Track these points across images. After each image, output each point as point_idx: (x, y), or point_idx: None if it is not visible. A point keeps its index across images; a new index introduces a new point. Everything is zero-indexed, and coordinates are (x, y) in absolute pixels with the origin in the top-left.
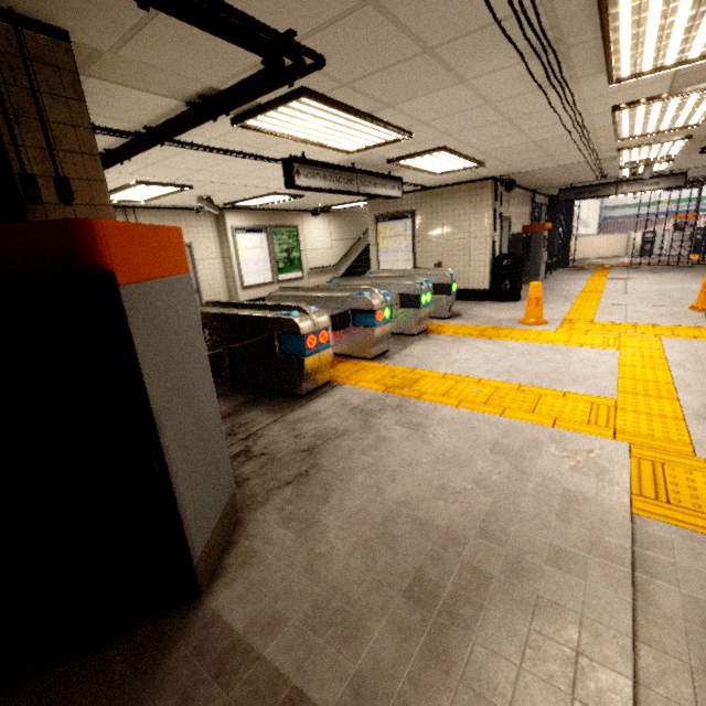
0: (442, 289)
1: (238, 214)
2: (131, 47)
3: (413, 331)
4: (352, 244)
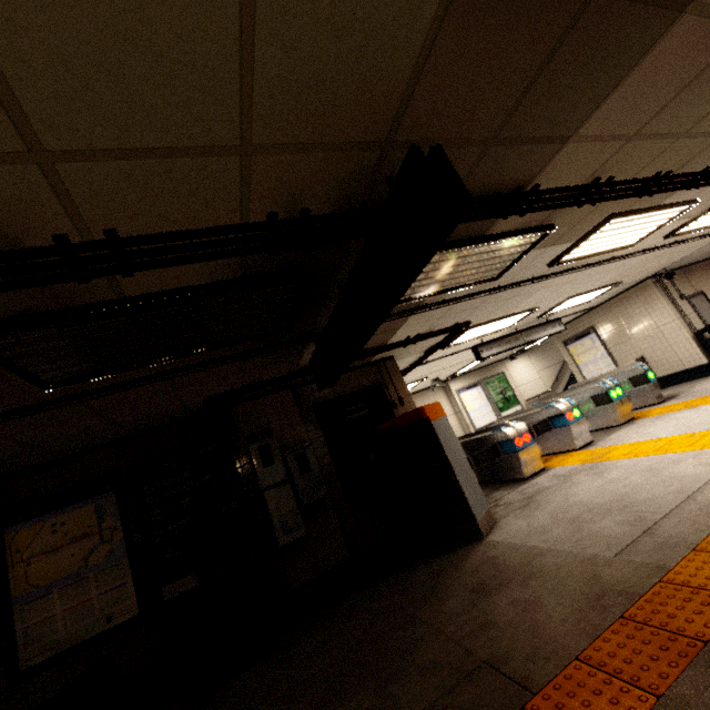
0: (639, 380)
1: (457, 380)
2: (408, 350)
3: (616, 422)
4: (559, 367)
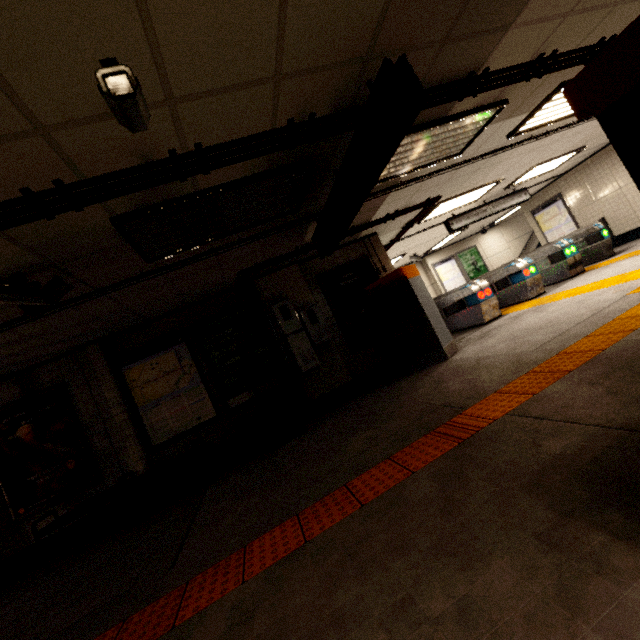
0: (594, 238)
1: (433, 256)
2: (388, 226)
3: (568, 275)
4: (528, 237)
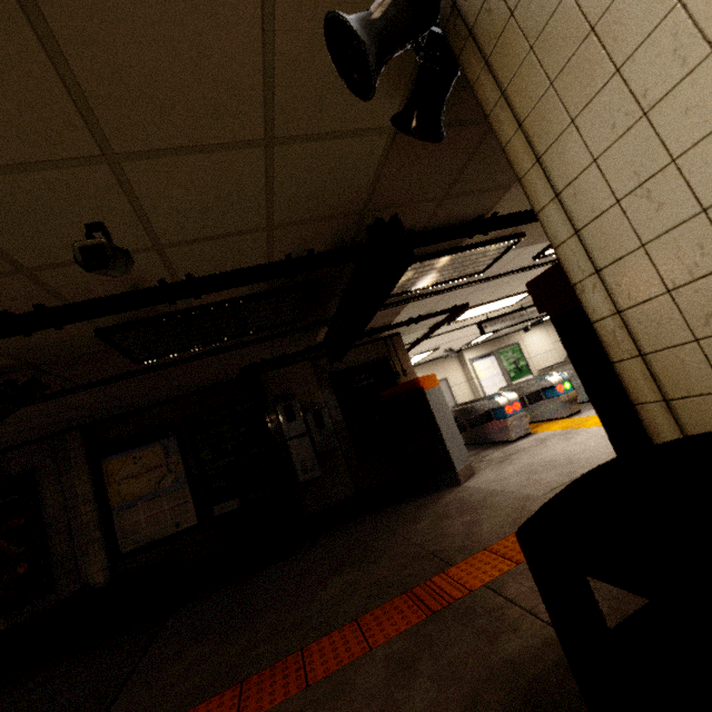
0: None
1: (471, 350)
2: (413, 327)
3: None
4: None
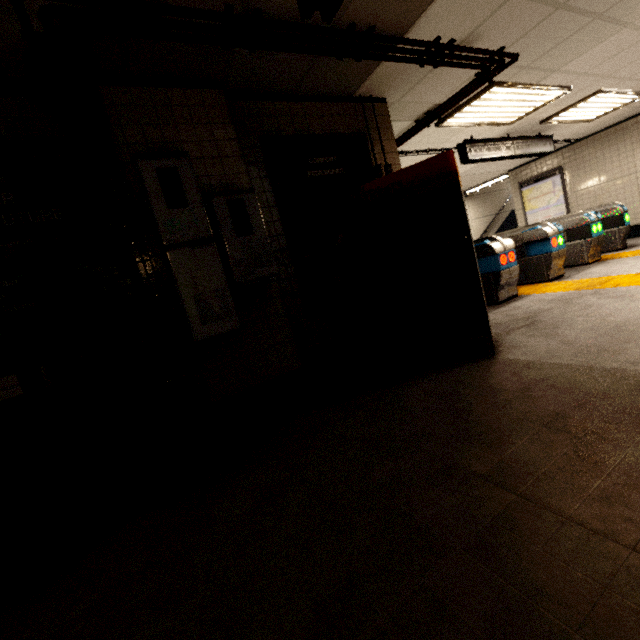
0: (612, 222)
1: None
2: (408, 95)
3: (585, 260)
4: (491, 220)
